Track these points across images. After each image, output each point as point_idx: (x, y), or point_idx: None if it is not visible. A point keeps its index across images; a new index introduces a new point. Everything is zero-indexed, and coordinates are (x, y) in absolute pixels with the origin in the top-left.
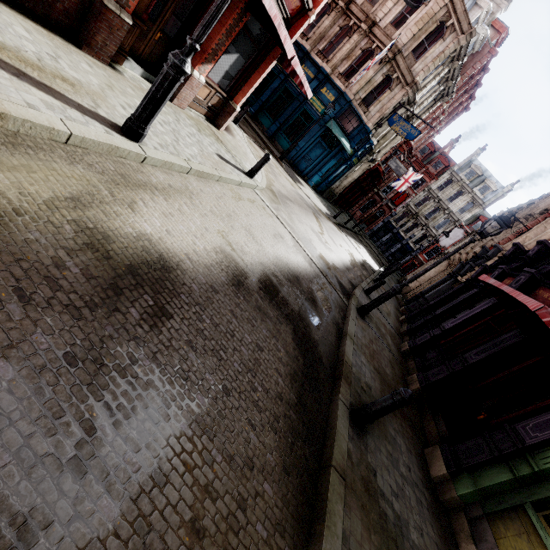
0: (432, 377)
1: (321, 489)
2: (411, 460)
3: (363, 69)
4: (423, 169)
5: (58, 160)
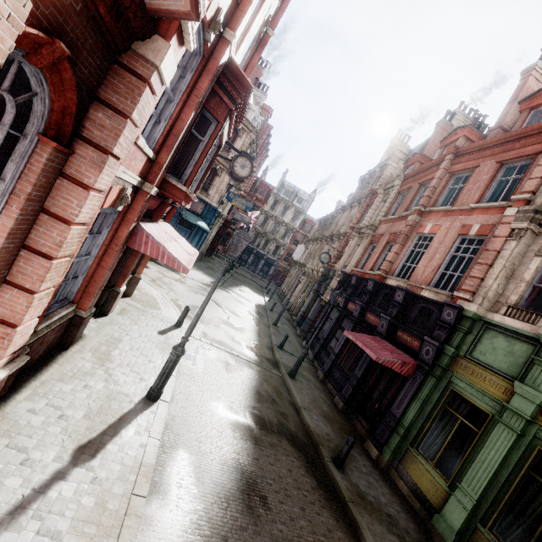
0: (346, 394)
1: (350, 515)
2: (363, 459)
3: None
4: (254, 198)
5: (170, 463)
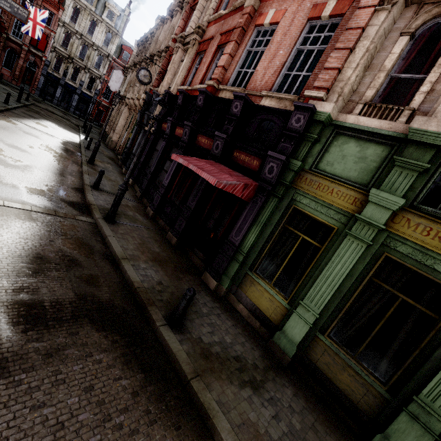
0: (179, 229)
1: (195, 399)
2: (202, 296)
3: None
4: None
5: None
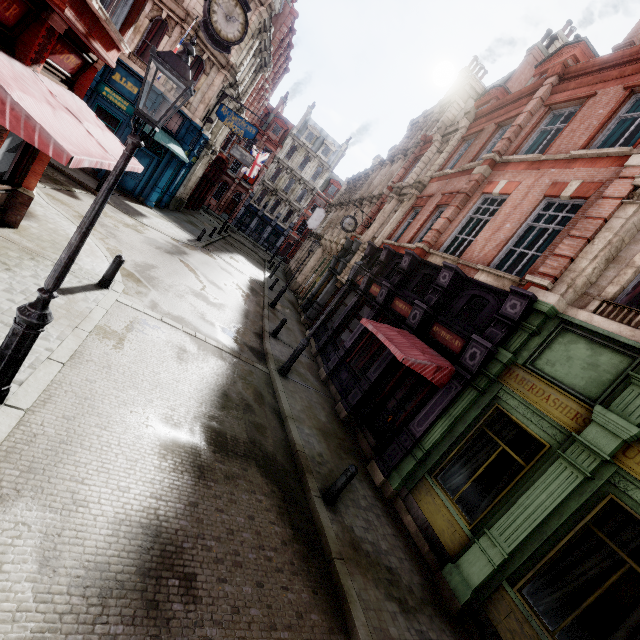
0: (352, 401)
1: (335, 579)
2: (364, 488)
3: (161, 47)
4: (264, 137)
5: None
